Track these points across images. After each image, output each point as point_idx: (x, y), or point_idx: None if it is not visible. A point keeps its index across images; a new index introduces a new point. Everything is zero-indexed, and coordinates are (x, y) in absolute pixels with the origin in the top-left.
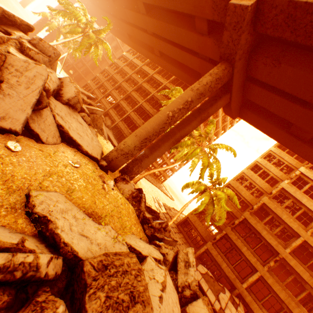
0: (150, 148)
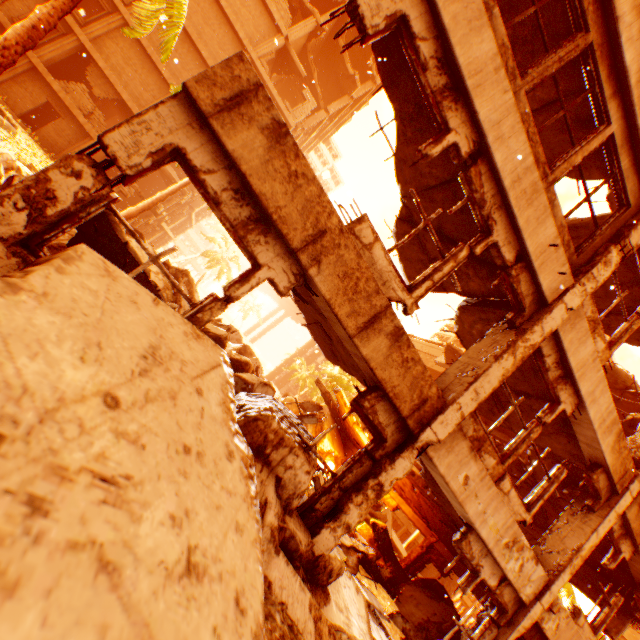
0: None
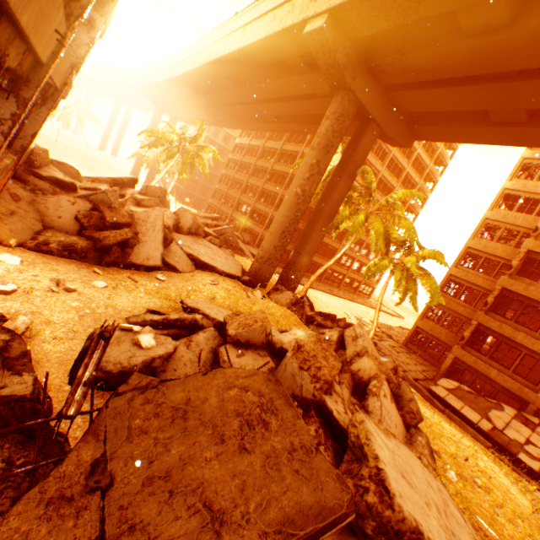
0: (298, 243)
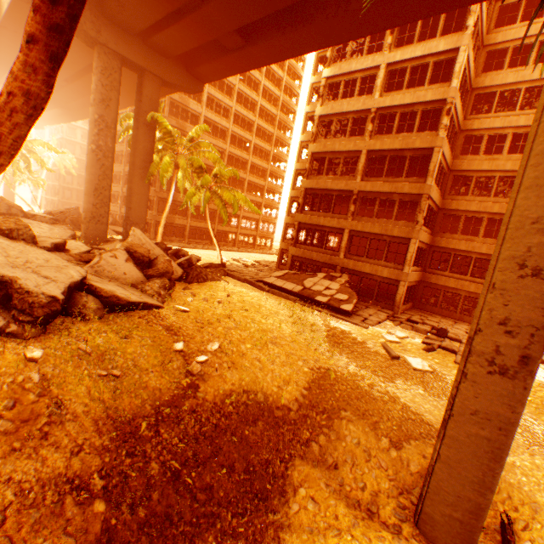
0: (127, 199)
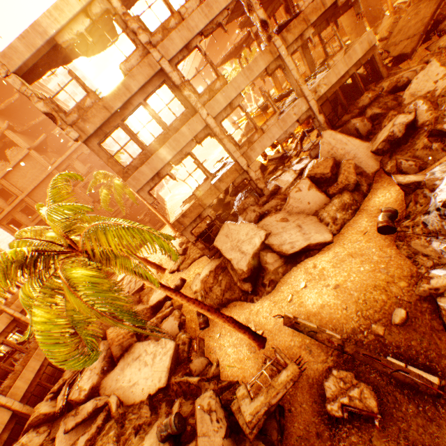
0: None
